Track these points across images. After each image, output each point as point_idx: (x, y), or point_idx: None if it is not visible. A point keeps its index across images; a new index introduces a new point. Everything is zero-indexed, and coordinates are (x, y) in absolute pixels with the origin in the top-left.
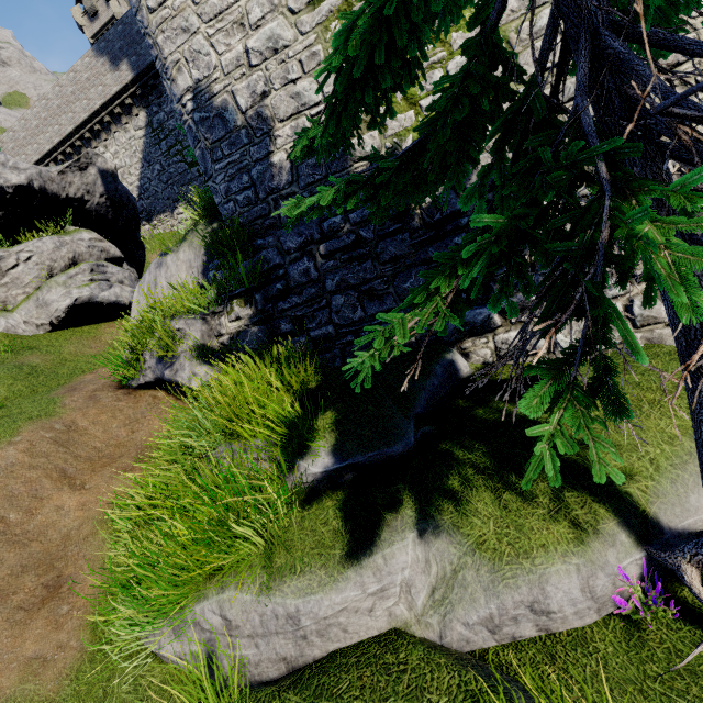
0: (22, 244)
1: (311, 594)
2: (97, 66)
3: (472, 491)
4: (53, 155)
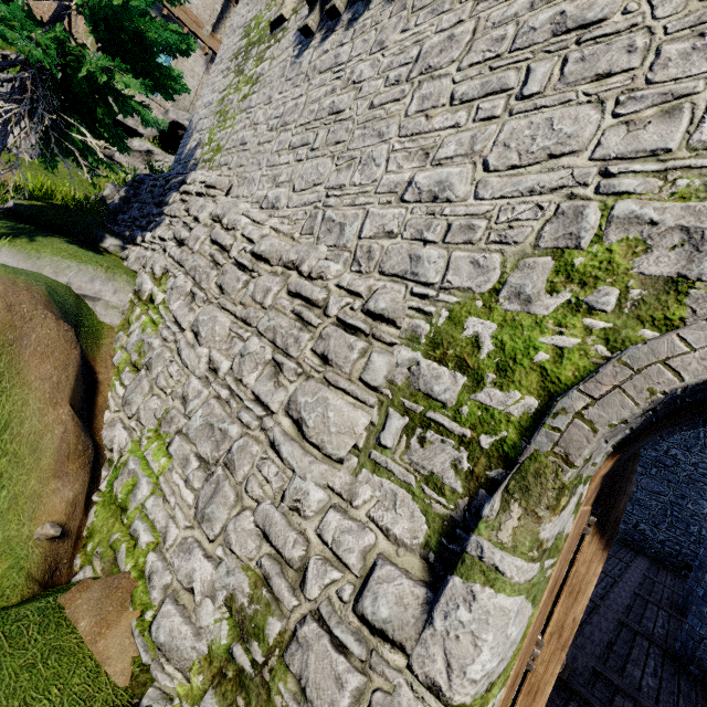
0: (172, 155)
1: None
2: None
3: None
4: None
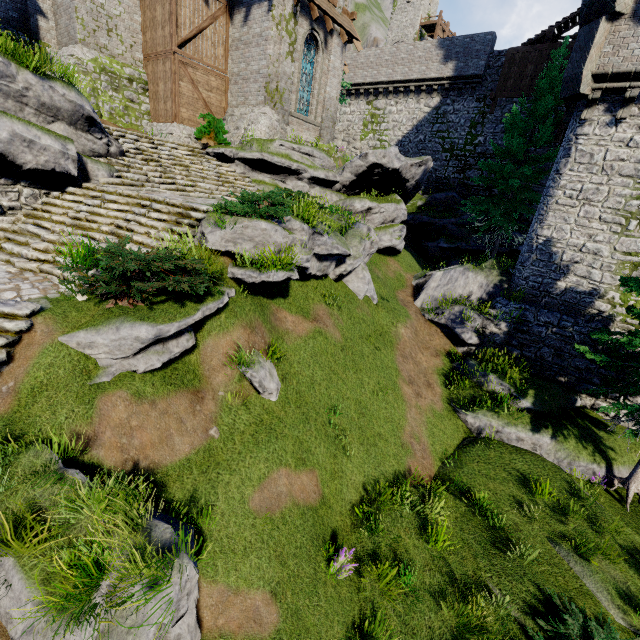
0: (384, 204)
1: (519, 432)
2: (432, 53)
3: (570, 438)
4: (359, 87)
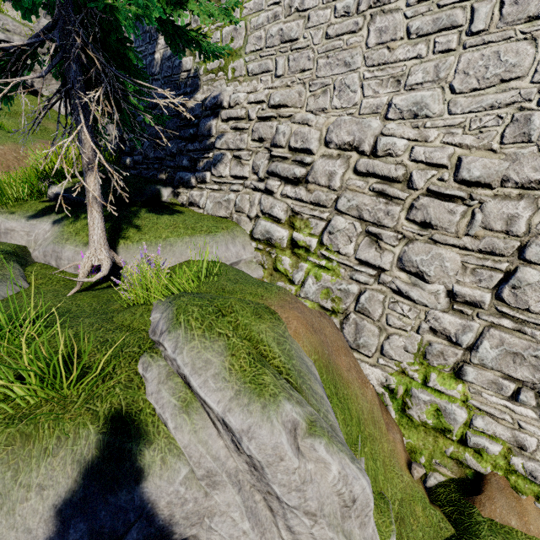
0: None
1: (7, 219)
2: None
3: (84, 220)
4: None
